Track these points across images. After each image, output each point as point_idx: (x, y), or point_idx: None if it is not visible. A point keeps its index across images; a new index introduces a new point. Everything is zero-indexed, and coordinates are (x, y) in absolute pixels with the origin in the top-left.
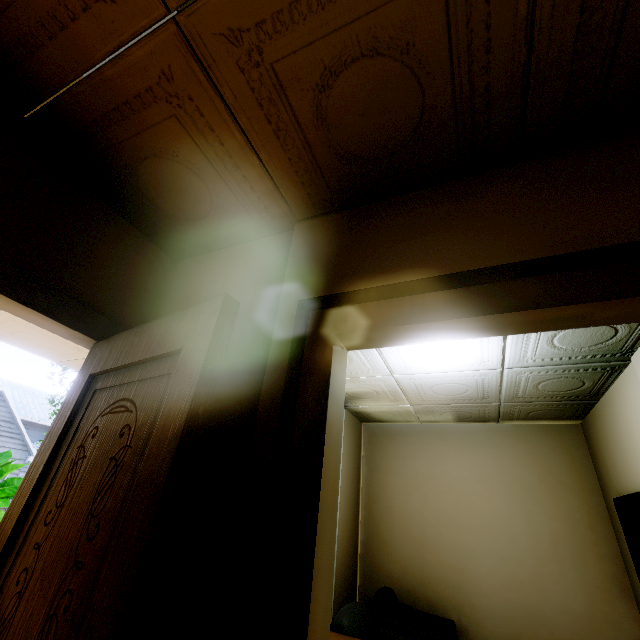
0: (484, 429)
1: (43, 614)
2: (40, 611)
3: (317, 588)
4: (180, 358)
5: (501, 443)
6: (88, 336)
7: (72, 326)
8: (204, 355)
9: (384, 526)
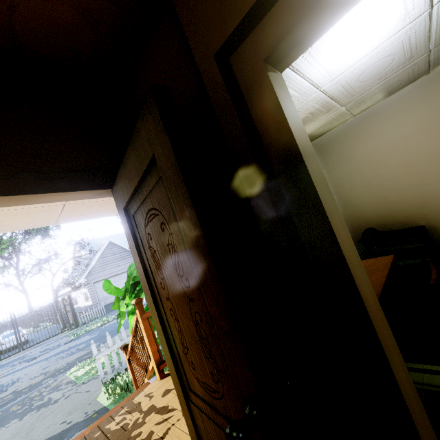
0: (415, 88)
1: (192, 324)
2: (190, 324)
3: (346, 251)
4: (157, 161)
5: (435, 90)
6: (104, 189)
7: (91, 189)
8: (170, 146)
9: (352, 198)
